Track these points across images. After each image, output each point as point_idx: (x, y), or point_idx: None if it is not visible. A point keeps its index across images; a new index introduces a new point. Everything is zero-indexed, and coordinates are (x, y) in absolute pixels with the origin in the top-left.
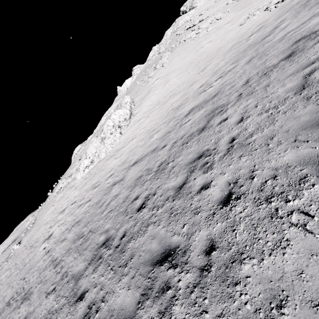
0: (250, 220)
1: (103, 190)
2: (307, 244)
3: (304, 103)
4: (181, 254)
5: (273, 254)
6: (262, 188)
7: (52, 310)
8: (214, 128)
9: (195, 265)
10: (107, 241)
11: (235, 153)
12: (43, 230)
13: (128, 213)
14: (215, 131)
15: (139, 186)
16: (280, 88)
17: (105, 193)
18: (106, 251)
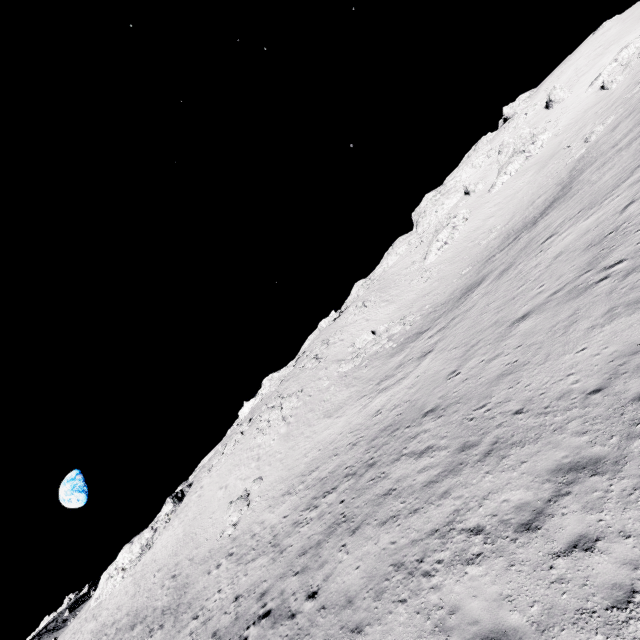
0: None
1: None
2: None
3: None
4: None
5: None
6: None
7: None
8: None
9: None
10: None
11: None
12: None
13: None
14: None
15: None
16: None
17: None
18: None
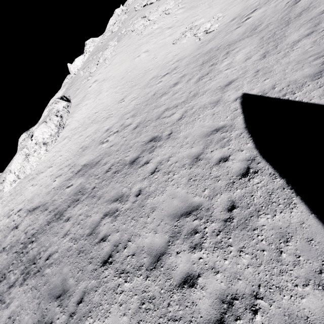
0: None
1: (8, 227)
2: None
3: (74, 258)
4: None
5: None
6: None
7: None
8: (60, 224)
9: None
10: None
11: (35, 280)
12: None
13: None
14: (57, 230)
15: (11, 254)
16: (95, 214)
17: (6, 235)
18: None
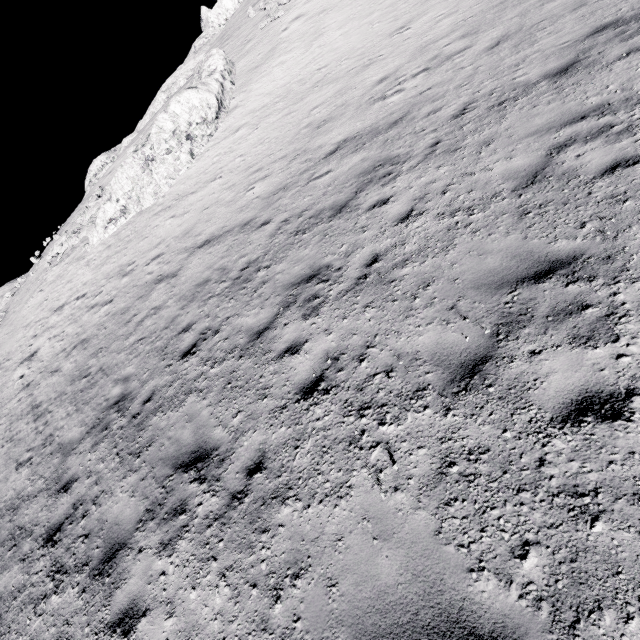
0: (324, 438)
1: (138, 286)
2: (368, 501)
3: (511, 225)
4: (216, 463)
5: (324, 502)
6: (364, 385)
7: (22, 493)
8: (358, 215)
9: (227, 487)
10: (123, 400)
11: (363, 295)
12: (20, 338)
13: (167, 355)
14: (356, 225)
15: (199, 303)
16: (501, 161)
17: (141, 295)
18: (118, 420)
